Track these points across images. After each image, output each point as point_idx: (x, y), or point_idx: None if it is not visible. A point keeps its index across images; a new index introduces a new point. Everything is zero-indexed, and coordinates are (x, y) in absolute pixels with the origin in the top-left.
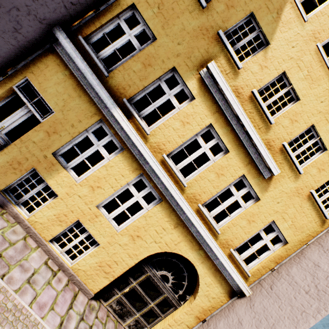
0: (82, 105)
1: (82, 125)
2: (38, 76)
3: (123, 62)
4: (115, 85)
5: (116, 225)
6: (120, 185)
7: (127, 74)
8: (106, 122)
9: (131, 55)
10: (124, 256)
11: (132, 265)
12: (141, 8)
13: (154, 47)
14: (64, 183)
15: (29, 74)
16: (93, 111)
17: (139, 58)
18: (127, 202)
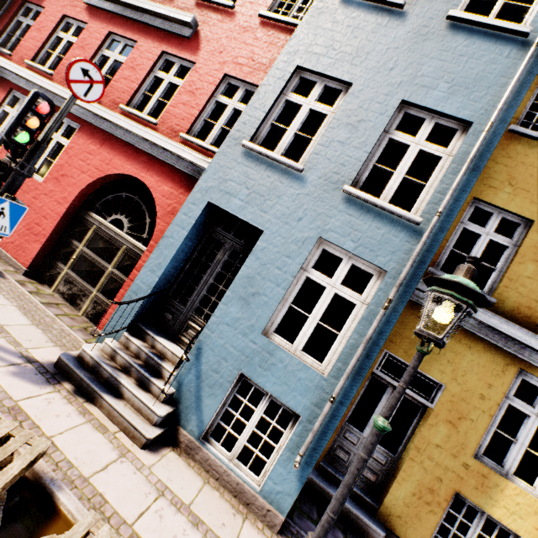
0: (479, 359)
1: (495, 390)
2: (400, 343)
3: (499, 272)
4: (511, 308)
5: None
6: None
7: (520, 286)
8: (531, 370)
9: (505, 257)
10: None
11: None
12: (487, 197)
13: (537, 231)
14: (521, 509)
15: (387, 345)
16: (500, 362)
17: (523, 256)
18: None
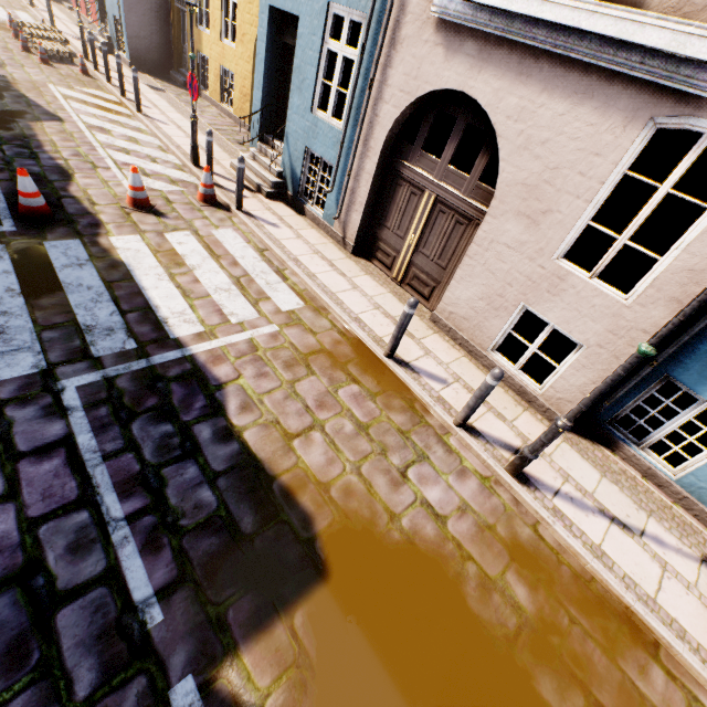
0: None
1: None
2: None
3: None
4: None
5: (235, 45)
6: (220, 2)
7: None
8: None
9: None
10: (246, 67)
11: (252, 70)
12: None
13: None
14: (207, 44)
15: None
16: None
17: None
18: (230, 13)
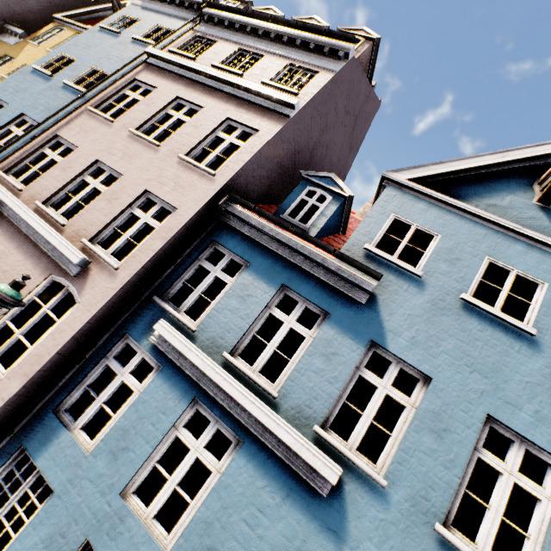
0: None
1: None
2: None
3: None
4: None
5: None
6: None
7: None
8: None
9: None
10: None
11: None
12: None
13: None
14: None
15: None
16: None
17: None
18: None
